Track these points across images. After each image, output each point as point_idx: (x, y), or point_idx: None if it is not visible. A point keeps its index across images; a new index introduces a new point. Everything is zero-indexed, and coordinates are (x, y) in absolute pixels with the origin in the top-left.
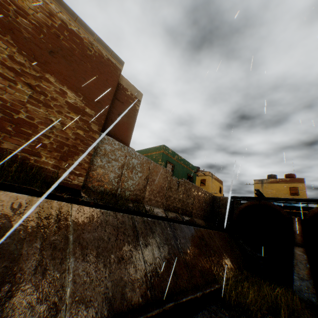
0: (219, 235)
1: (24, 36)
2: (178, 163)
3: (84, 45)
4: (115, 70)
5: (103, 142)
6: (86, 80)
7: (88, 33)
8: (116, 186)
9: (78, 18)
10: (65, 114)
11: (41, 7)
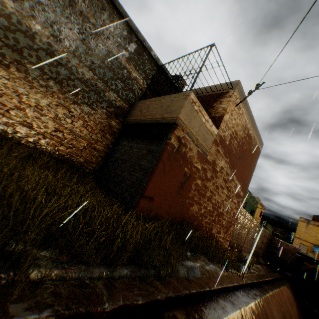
0: (289, 287)
1: (233, 153)
2: (249, 200)
3: (251, 142)
4: (258, 154)
5: None
6: (245, 170)
7: (255, 131)
8: (235, 242)
9: (254, 121)
10: (233, 200)
11: (243, 125)
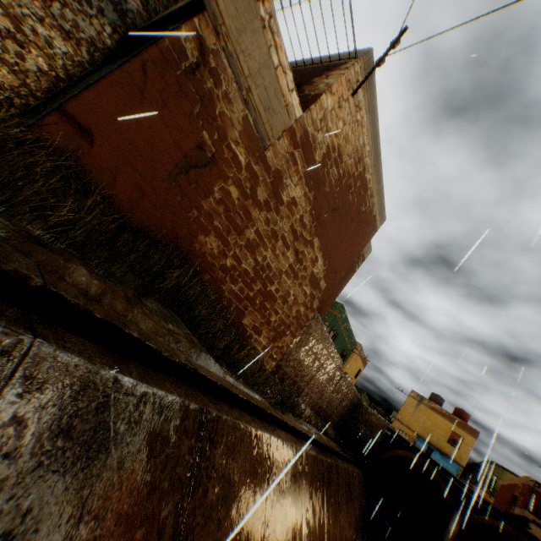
0: (358, 477)
1: (324, 190)
2: (343, 333)
3: (365, 198)
4: (371, 231)
5: (309, 320)
6: (341, 244)
7: (377, 181)
8: (290, 373)
9: (380, 161)
10: (303, 286)
11: (358, 149)
